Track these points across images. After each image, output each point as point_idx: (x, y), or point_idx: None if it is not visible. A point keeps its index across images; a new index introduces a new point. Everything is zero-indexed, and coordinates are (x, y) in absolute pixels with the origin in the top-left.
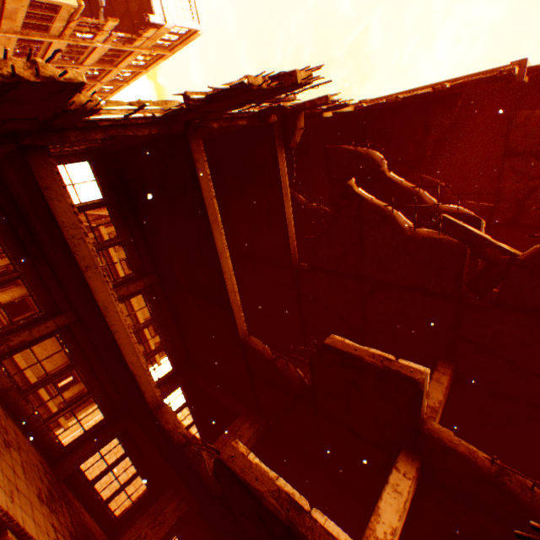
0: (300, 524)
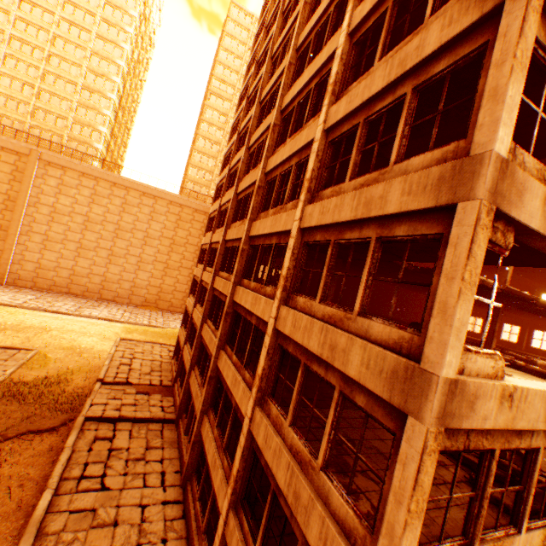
0: (484, 284)
